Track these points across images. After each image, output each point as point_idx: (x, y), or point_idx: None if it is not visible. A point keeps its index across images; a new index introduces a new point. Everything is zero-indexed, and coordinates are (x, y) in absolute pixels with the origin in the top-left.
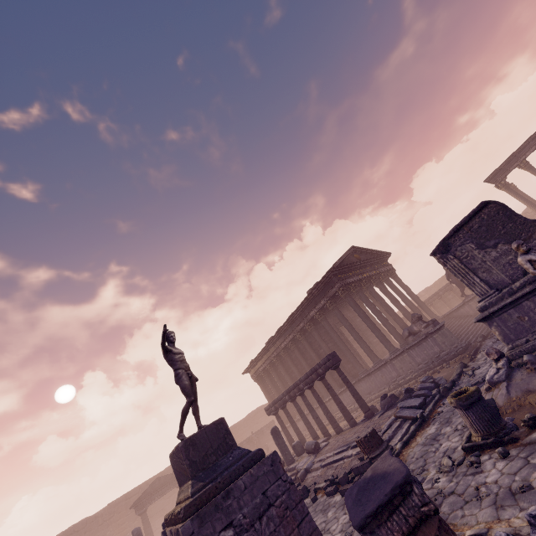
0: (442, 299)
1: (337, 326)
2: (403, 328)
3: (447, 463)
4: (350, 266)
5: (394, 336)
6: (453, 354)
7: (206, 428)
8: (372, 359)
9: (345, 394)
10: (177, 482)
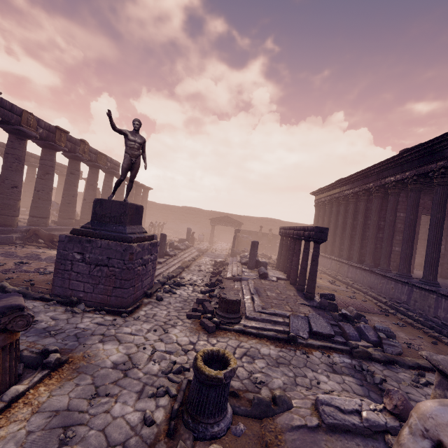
0: None
1: (419, 211)
2: None
3: (175, 368)
4: None
5: None
6: None
7: (114, 201)
8: (399, 268)
9: (355, 269)
10: (235, 226)
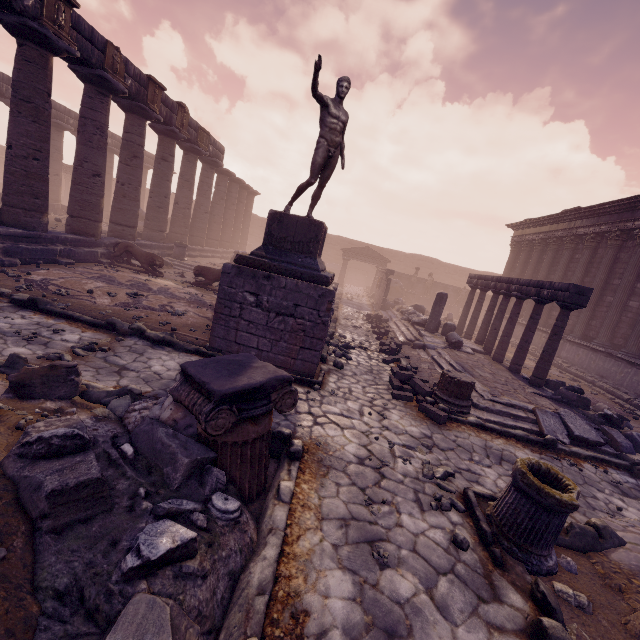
0: None
1: None
2: None
3: (437, 472)
4: None
5: None
6: None
7: (300, 218)
8: None
9: (576, 348)
10: (378, 263)
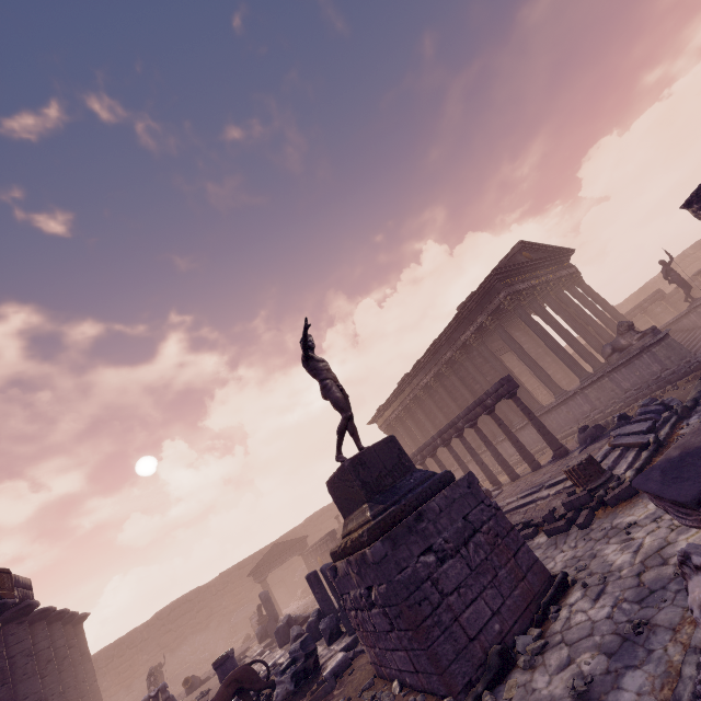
0: (647, 313)
1: (496, 355)
2: (596, 349)
3: None
4: (519, 268)
5: (586, 359)
6: (683, 372)
7: (374, 446)
8: (553, 391)
9: None
10: (298, 549)
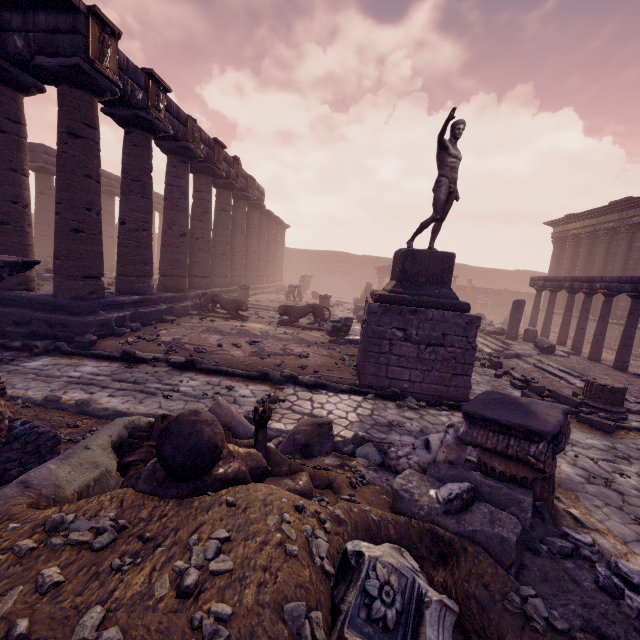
0: None
1: None
2: None
3: None
4: None
5: None
6: None
7: (432, 252)
8: None
9: None
10: None
